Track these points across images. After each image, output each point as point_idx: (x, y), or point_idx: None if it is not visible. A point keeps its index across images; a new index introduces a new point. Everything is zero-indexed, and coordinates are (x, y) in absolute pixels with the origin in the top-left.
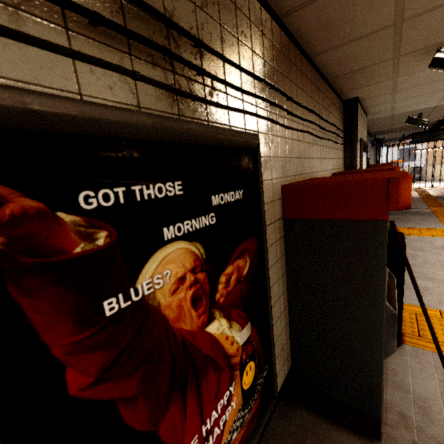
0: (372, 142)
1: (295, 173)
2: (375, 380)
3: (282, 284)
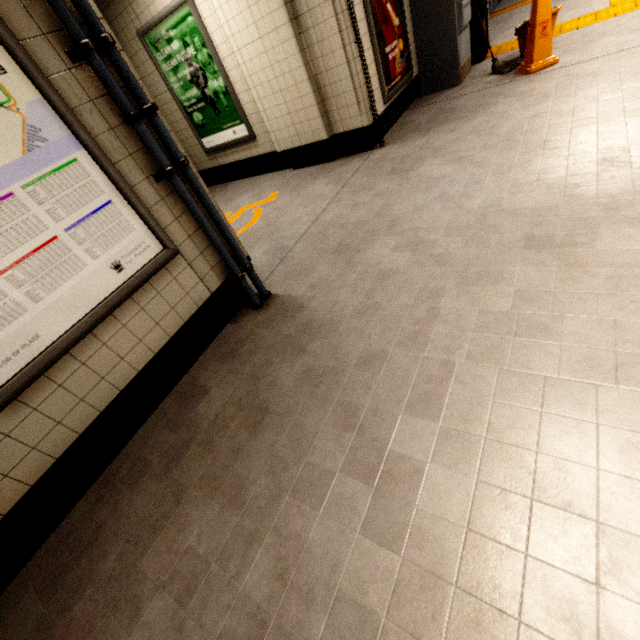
0: None
1: None
2: (455, 47)
3: (408, 13)
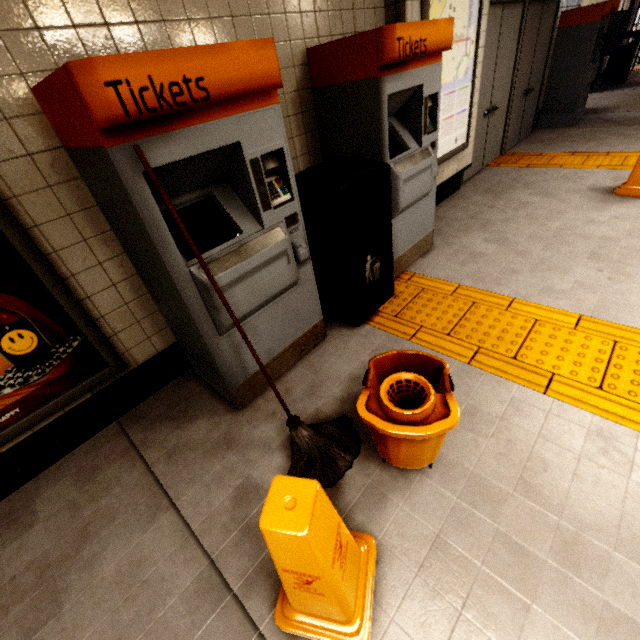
0: None
1: None
2: (210, 355)
3: (106, 246)
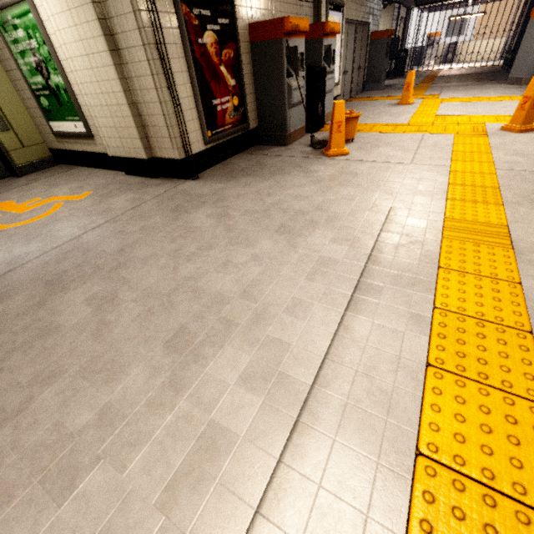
0: (383, 2)
1: (258, 19)
2: (284, 117)
3: (251, 79)
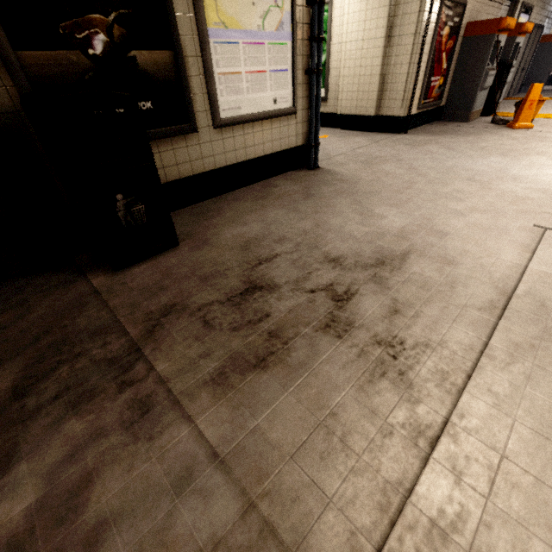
0: None
1: (473, 19)
2: (474, 97)
3: (454, 65)
